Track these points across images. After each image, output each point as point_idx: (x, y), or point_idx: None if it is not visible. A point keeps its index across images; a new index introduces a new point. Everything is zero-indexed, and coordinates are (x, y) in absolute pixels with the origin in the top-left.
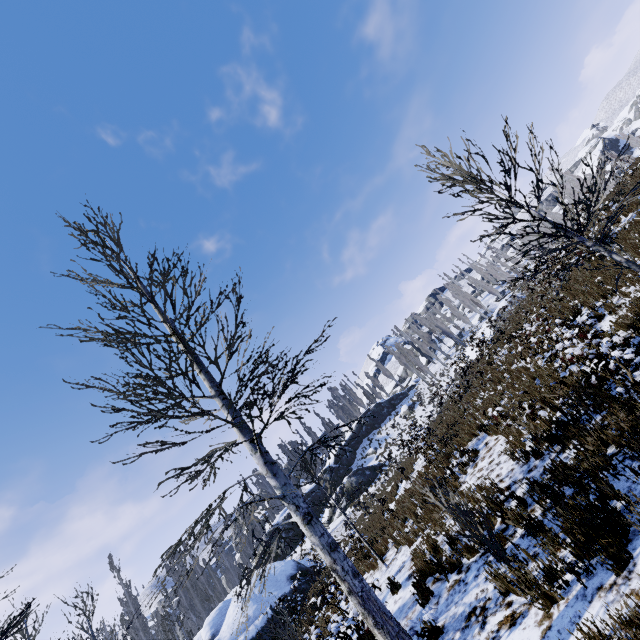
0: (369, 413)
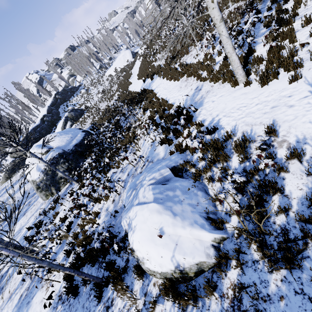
0: (60, 93)
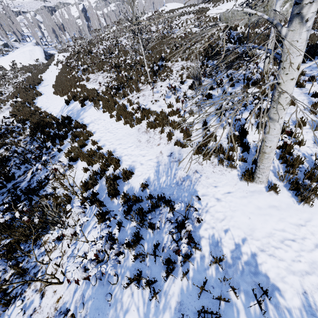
0: None
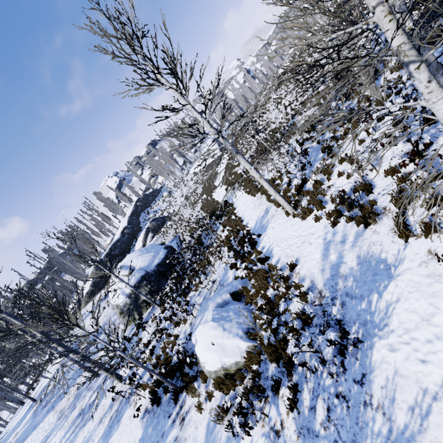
0: (141, 199)
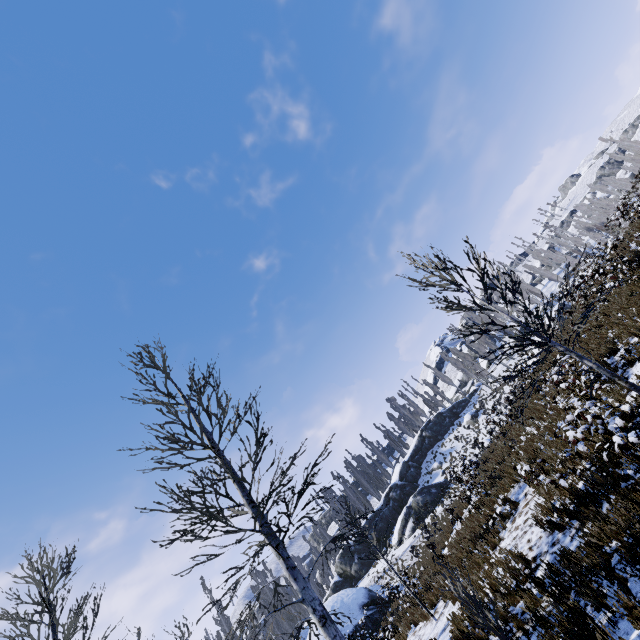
0: (430, 424)
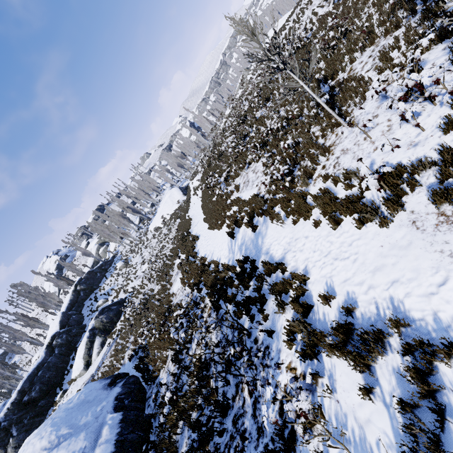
0: (83, 280)
